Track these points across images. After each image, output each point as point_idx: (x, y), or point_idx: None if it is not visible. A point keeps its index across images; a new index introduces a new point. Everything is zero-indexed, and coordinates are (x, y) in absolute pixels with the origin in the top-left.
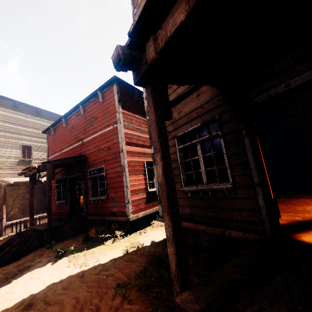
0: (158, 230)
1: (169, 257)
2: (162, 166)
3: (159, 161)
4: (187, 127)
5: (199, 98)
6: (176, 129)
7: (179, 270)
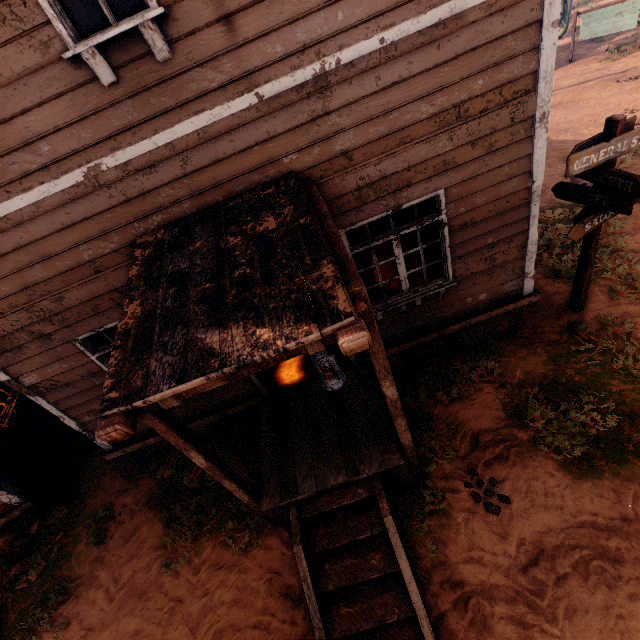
0: (98, 460)
1: (240, 497)
2: (203, 457)
3: (197, 455)
4: (101, 323)
5: (106, 278)
6: (66, 328)
7: (252, 496)
